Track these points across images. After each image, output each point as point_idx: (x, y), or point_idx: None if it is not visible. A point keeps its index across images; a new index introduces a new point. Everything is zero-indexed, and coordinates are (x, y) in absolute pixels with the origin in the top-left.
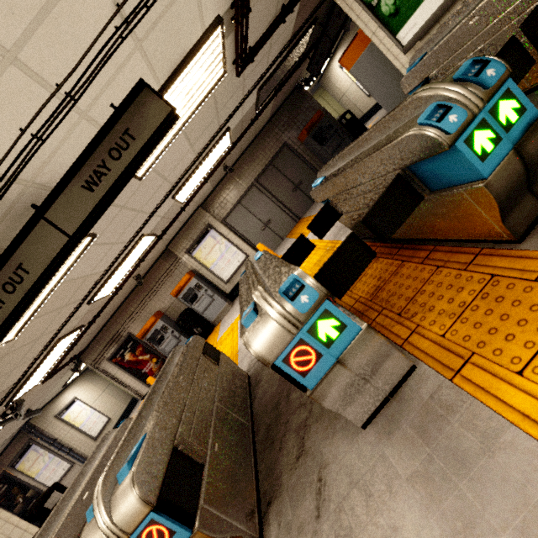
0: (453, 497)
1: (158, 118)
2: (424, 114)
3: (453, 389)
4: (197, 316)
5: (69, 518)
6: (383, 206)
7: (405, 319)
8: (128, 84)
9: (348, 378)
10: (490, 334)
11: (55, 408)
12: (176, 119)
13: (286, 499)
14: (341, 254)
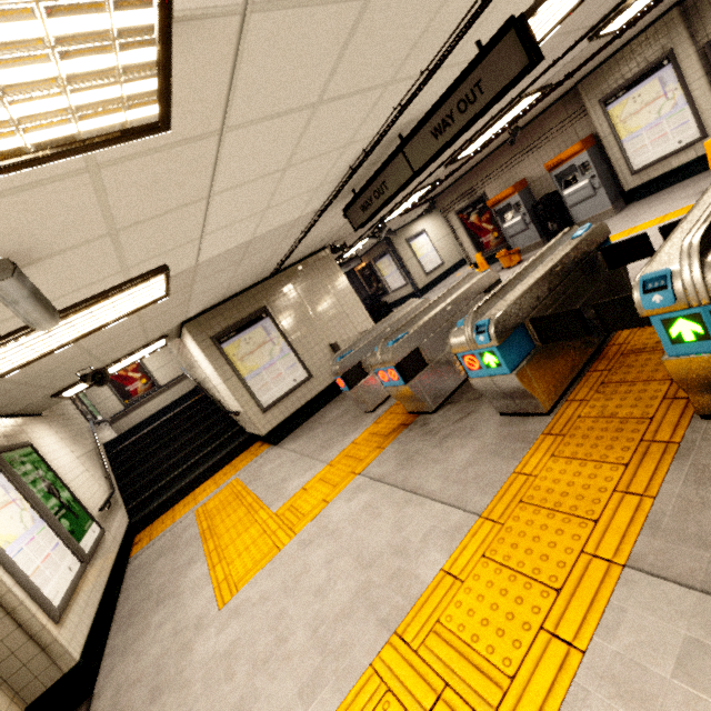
0: (481, 457)
1: (511, 72)
2: (651, 275)
3: (535, 437)
4: (562, 207)
5: (377, 336)
6: (621, 305)
7: (595, 390)
8: (501, 13)
9: (493, 388)
10: (581, 437)
11: (407, 233)
12: (537, 64)
13: (454, 408)
14: (559, 318)
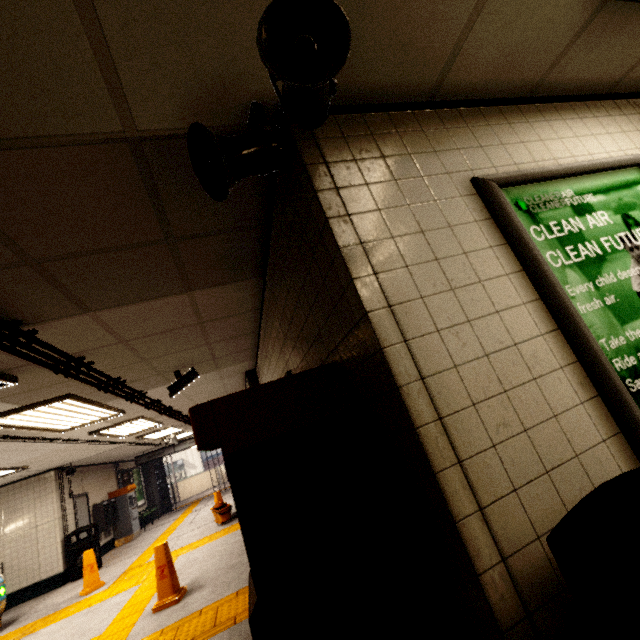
0: None
1: None
2: None
3: None
4: None
5: None
6: None
7: None
8: None
9: None
10: None
11: None
12: None
13: None
14: None
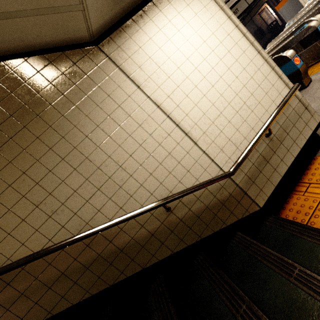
0: None
1: None
2: None
3: None
4: None
5: None
6: None
7: None
8: None
9: None
10: None
11: None
12: None
13: None
14: None
